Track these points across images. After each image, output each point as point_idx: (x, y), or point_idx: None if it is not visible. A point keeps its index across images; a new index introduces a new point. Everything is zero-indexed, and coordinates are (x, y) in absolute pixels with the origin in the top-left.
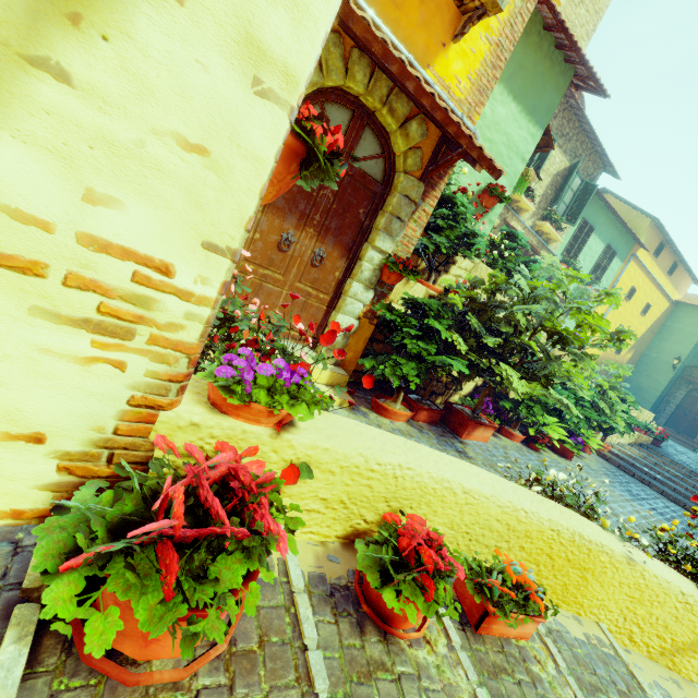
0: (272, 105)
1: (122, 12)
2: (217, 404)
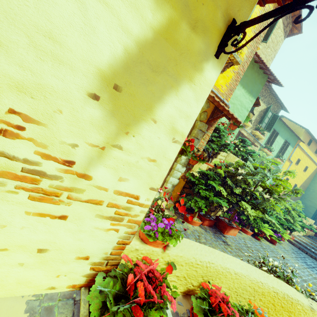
0: (177, 144)
1: (139, 129)
2: (143, 239)
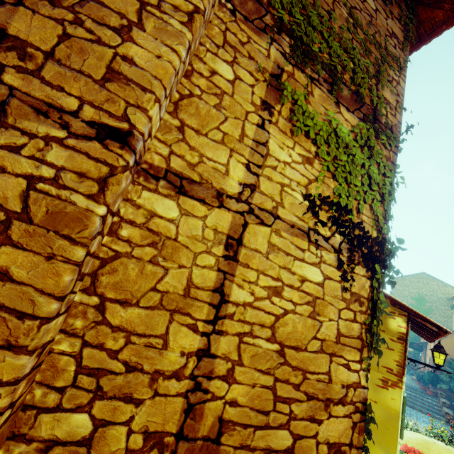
0: None
1: None
2: None
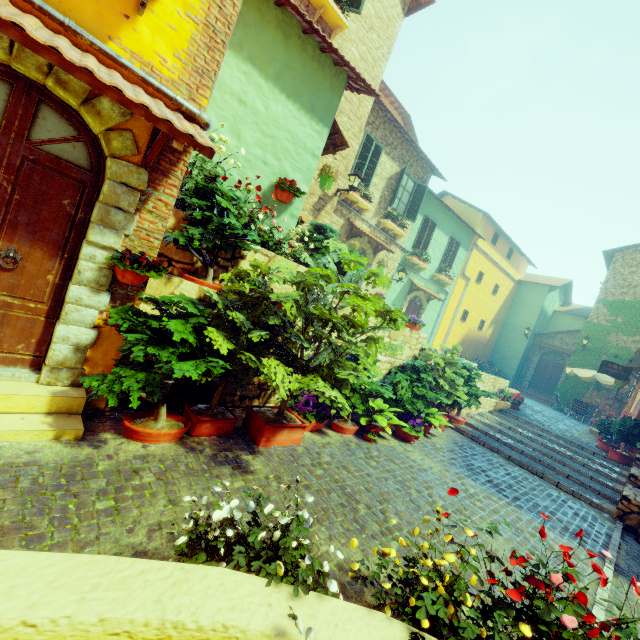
0: None
1: None
2: None
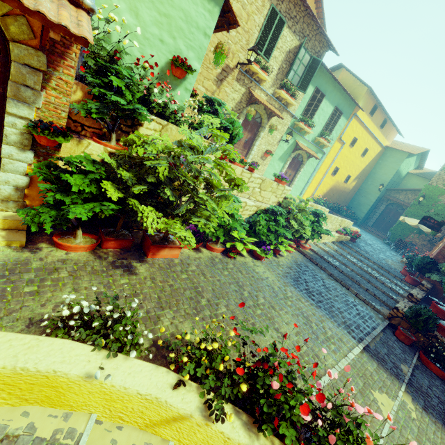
0: None
1: None
2: None
